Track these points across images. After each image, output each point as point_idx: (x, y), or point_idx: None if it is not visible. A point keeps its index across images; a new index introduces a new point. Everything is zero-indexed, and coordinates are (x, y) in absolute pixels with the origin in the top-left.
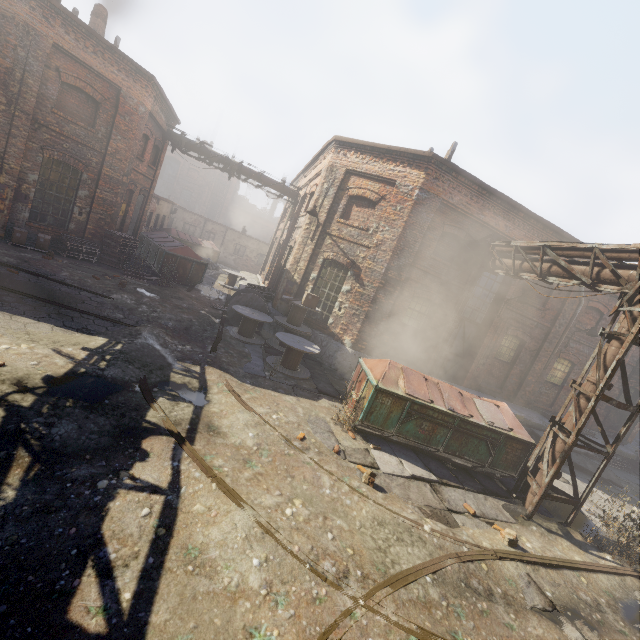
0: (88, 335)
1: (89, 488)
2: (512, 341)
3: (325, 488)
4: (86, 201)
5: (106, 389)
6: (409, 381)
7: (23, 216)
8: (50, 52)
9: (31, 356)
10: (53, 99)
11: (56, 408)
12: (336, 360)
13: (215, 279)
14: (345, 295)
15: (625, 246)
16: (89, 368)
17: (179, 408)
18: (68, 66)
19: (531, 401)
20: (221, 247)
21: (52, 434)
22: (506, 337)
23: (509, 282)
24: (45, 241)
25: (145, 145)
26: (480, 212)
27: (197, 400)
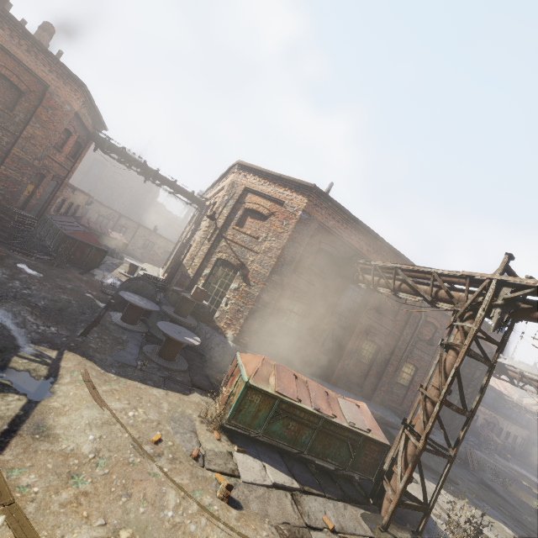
0: None
1: None
2: (371, 345)
3: (168, 509)
4: None
5: None
6: (280, 378)
7: None
8: None
9: None
10: None
11: None
12: (217, 353)
13: (116, 267)
14: (233, 292)
15: (455, 272)
16: None
17: (4, 402)
18: None
19: (385, 400)
20: (131, 240)
21: None
22: (366, 341)
23: (369, 295)
24: None
25: (66, 139)
26: (348, 236)
27: (36, 391)
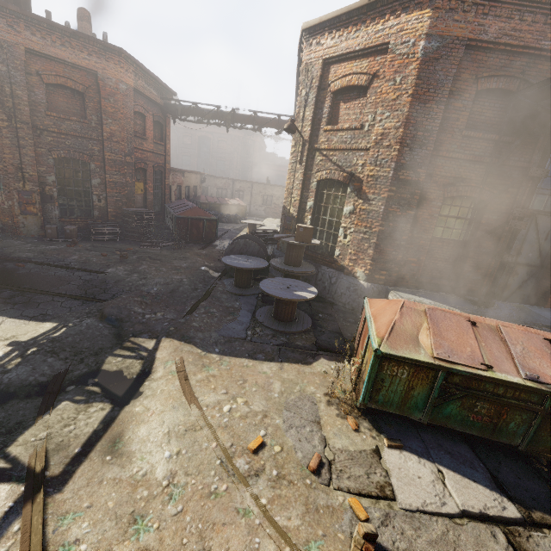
0: (39, 322)
1: None
2: None
3: None
4: (101, 188)
5: None
6: (439, 333)
7: (55, 214)
8: (26, 59)
9: None
10: (44, 103)
11: None
12: (350, 298)
13: (239, 232)
14: (348, 218)
15: None
16: None
17: (85, 415)
18: (46, 67)
19: None
20: (251, 201)
21: None
22: None
23: None
24: (71, 231)
25: (144, 123)
26: (542, 37)
27: (125, 394)
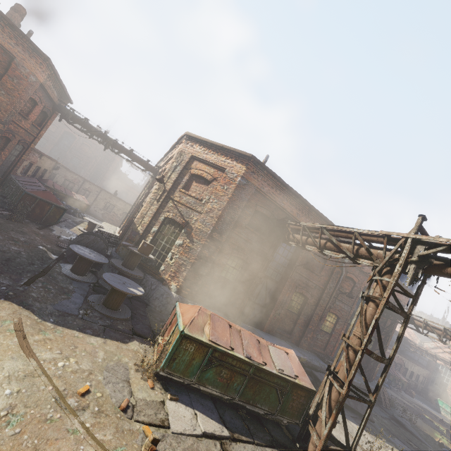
0: None
1: None
2: (299, 297)
3: None
4: None
5: None
6: (214, 327)
7: None
8: None
9: None
10: None
11: None
12: (161, 302)
13: (76, 224)
14: (177, 248)
15: (374, 232)
16: None
17: None
18: None
19: (311, 345)
20: (93, 202)
21: None
22: (295, 293)
23: (298, 253)
24: None
25: (32, 108)
26: (281, 201)
27: None
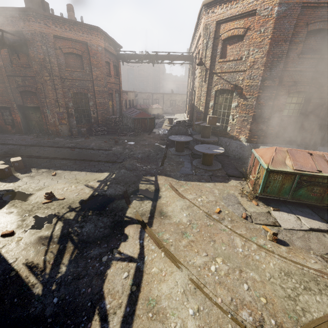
0: (101, 173)
1: (98, 262)
2: None
3: (238, 248)
4: (94, 107)
5: (107, 201)
6: (295, 159)
7: (74, 123)
8: (54, 41)
9: (76, 191)
10: (64, 64)
11: (84, 217)
12: (237, 152)
13: (162, 123)
14: (234, 109)
15: None
16: (99, 191)
17: (144, 204)
18: (63, 44)
19: None
20: (163, 105)
21: (82, 232)
22: None
23: None
24: (84, 131)
25: (109, 67)
26: None
27: (154, 197)
